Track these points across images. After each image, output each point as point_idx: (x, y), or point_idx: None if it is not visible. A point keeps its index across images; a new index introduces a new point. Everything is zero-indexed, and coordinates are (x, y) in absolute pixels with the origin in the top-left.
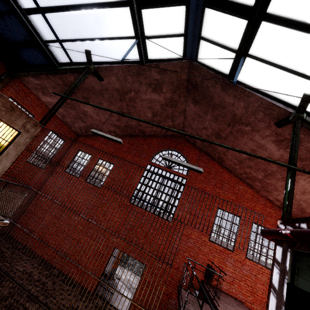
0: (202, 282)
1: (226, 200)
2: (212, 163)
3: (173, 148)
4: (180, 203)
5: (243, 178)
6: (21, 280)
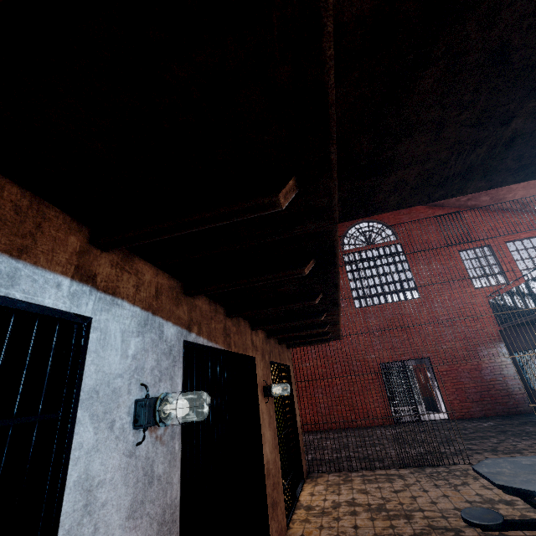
0: (501, 331)
1: (511, 200)
2: (416, 210)
3: (358, 220)
4: (414, 272)
5: (462, 204)
6: (328, 441)
